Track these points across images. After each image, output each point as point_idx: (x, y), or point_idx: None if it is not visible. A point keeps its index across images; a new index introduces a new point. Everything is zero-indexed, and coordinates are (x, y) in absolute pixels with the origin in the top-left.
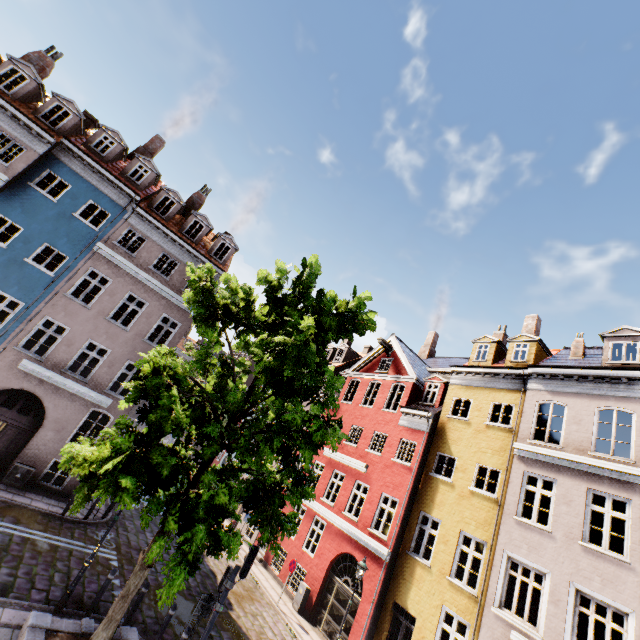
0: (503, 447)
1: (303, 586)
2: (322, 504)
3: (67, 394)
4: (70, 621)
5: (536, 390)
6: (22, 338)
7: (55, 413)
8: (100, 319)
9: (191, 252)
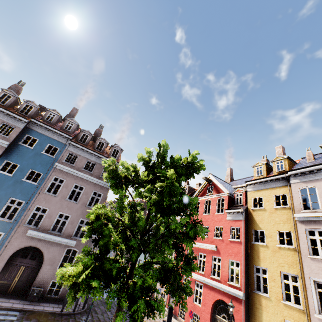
0: (288, 218)
1: None
2: (197, 274)
3: (53, 243)
4: None
5: (296, 183)
6: (26, 219)
7: (48, 255)
8: (63, 200)
9: (100, 157)
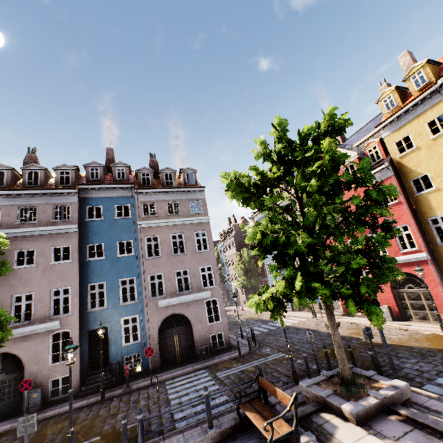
0: None
1: (384, 307)
2: None
3: (189, 303)
4: (317, 377)
5: None
6: (148, 293)
7: (192, 315)
8: (170, 258)
9: (179, 191)
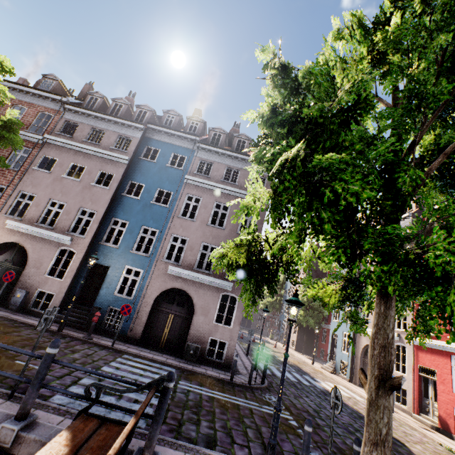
0: None
1: None
2: None
3: (202, 285)
4: None
5: None
6: (164, 253)
7: (199, 301)
8: (204, 226)
9: (244, 159)
